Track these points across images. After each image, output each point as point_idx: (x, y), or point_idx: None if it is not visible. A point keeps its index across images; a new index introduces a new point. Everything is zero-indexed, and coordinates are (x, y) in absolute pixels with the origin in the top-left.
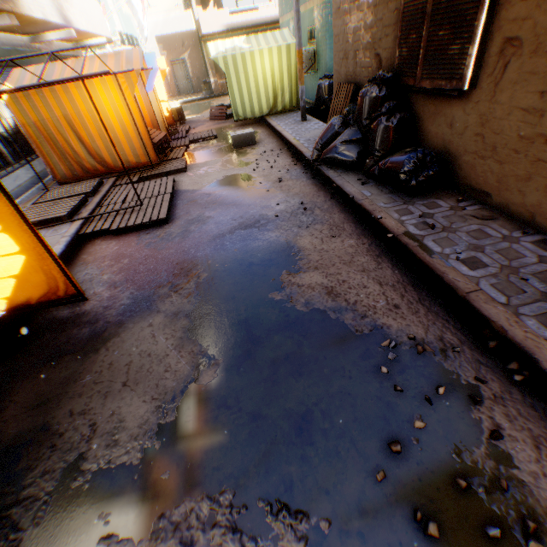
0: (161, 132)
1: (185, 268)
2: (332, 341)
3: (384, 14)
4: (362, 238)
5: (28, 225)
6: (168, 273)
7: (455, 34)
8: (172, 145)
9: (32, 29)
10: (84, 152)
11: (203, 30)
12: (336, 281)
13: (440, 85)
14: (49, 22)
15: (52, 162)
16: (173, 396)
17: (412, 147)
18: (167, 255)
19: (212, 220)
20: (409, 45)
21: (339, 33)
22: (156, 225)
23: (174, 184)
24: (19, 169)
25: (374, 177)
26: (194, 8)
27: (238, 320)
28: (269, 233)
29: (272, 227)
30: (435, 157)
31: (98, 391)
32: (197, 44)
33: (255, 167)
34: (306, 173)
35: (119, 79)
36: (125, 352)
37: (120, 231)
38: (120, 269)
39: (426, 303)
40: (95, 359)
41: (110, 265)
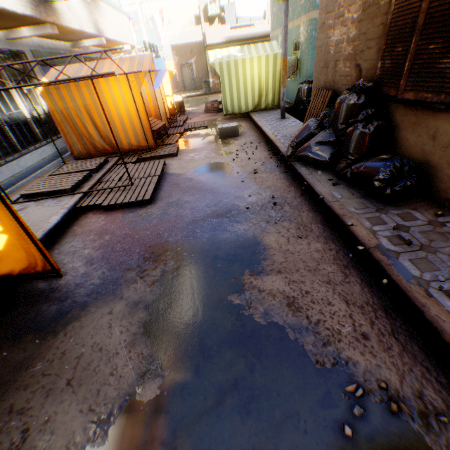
0: (161, 121)
1: (155, 253)
2: (288, 370)
3: (368, 28)
4: (330, 243)
5: (9, 210)
6: (140, 256)
7: (447, 47)
8: (169, 132)
9: (72, 37)
10: (96, 135)
11: (208, 41)
12: (298, 291)
13: (425, 97)
14: (84, 32)
15: (71, 141)
16: (111, 410)
17: (387, 154)
18: (143, 236)
19: (189, 205)
20: (393, 57)
21: (322, 45)
22: (141, 204)
23: (164, 166)
24: (45, 145)
25: (346, 179)
26: (202, 24)
27: (193, 323)
28: (238, 225)
29: (241, 219)
30: (413, 167)
31: (43, 385)
32: (203, 52)
33: (235, 157)
34: (279, 167)
35: (129, 78)
36: (80, 341)
37: (110, 206)
38: (100, 245)
39: (401, 338)
40: (52, 343)
41: (93, 239)
